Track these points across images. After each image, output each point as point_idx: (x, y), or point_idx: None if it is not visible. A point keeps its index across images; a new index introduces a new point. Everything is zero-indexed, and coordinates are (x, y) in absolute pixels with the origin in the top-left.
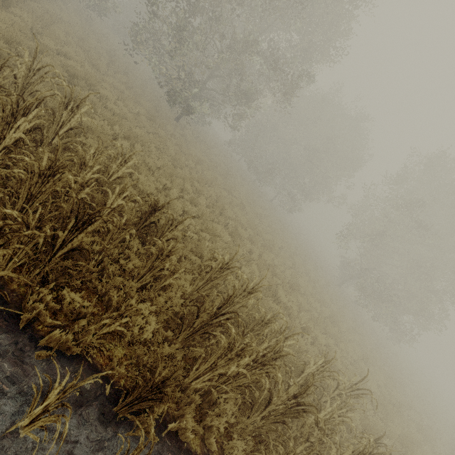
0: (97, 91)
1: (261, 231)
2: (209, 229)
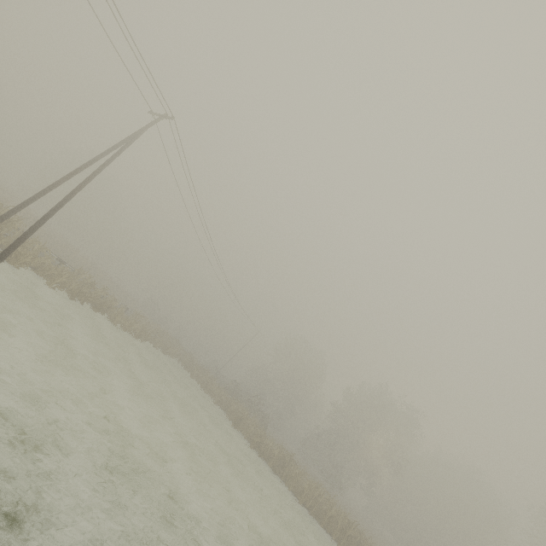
0: None
1: None
2: None
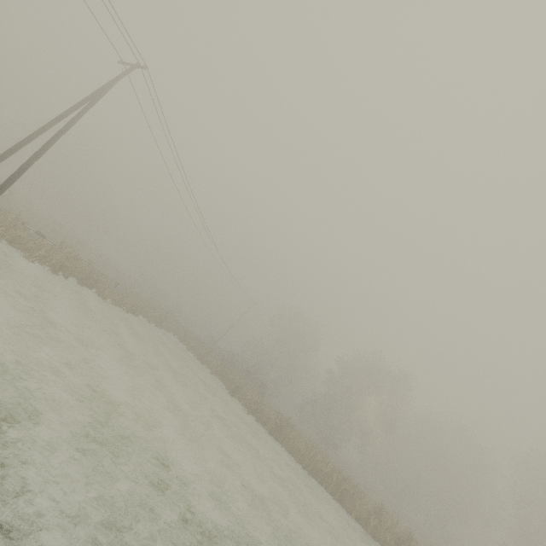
0: None
1: (405, 530)
2: (370, 508)
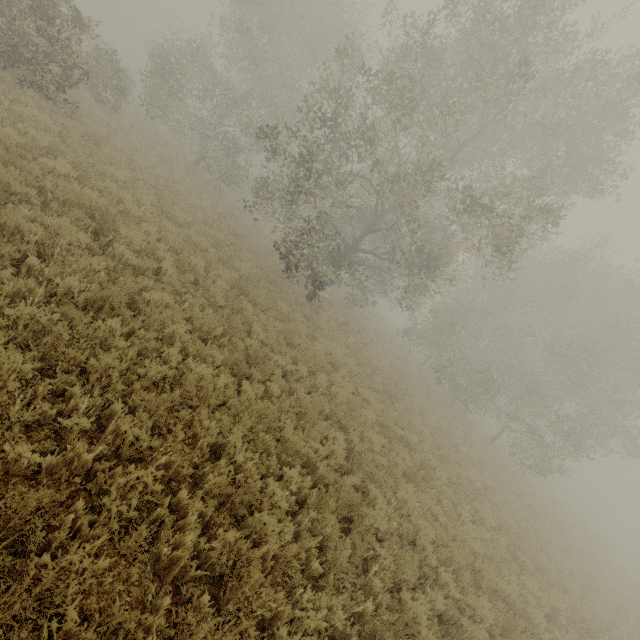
0: (120, 233)
1: (483, 569)
2: None
